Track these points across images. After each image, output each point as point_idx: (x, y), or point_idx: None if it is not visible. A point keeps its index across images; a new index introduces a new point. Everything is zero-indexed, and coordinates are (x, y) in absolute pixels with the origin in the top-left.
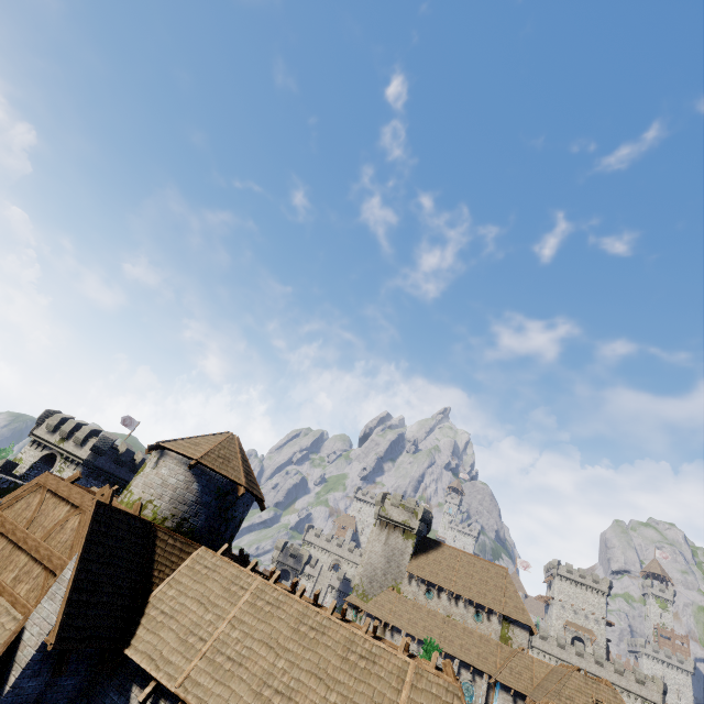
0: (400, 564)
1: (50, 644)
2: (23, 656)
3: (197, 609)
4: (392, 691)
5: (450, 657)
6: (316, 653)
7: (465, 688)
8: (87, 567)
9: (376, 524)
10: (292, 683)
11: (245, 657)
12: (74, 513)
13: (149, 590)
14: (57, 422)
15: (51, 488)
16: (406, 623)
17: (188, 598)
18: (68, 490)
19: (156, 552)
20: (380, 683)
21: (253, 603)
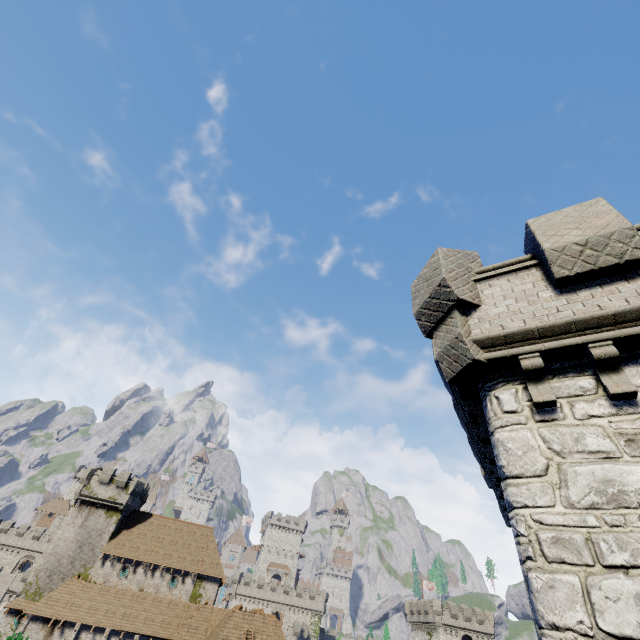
0: (96, 546)
1: None
2: None
3: None
4: None
5: (130, 635)
6: None
7: None
8: None
9: (75, 505)
10: None
11: None
12: None
13: None
14: None
15: None
16: (85, 612)
17: None
18: None
19: None
20: None
21: None
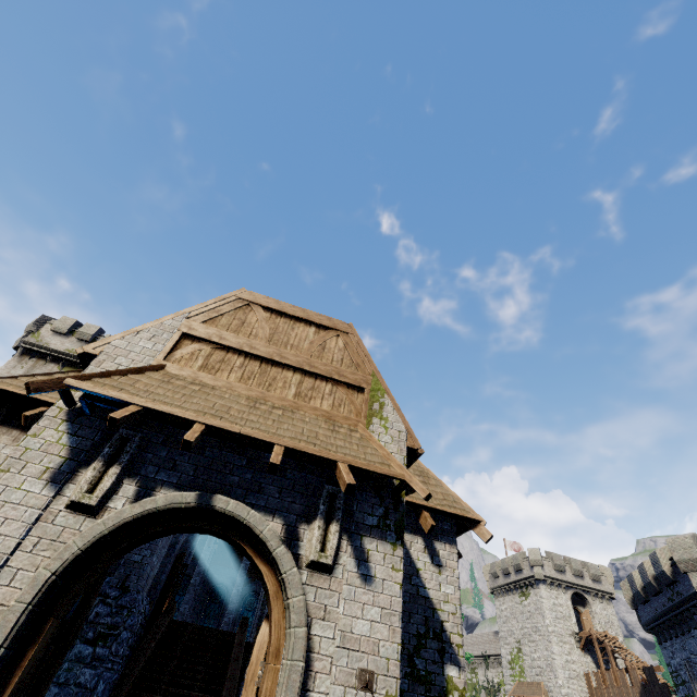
0: None
1: None
2: None
3: None
4: None
5: None
6: None
7: None
8: None
9: (14, 355)
10: None
11: None
12: None
13: None
14: None
15: None
16: None
17: None
18: None
19: None
20: None
21: None
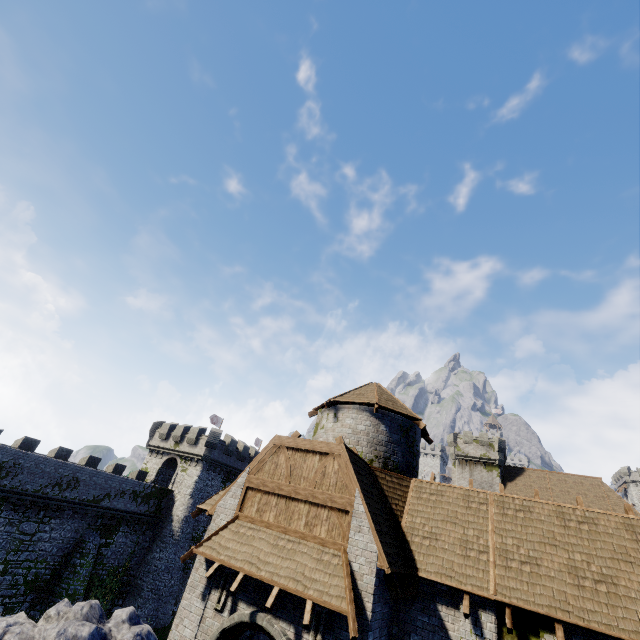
0: None
1: (385, 568)
2: (365, 583)
3: (454, 529)
4: None
5: None
6: (604, 542)
7: None
8: (366, 501)
9: (455, 463)
10: (604, 571)
11: (536, 558)
12: (327, 459)
13: (397, 522)
14: (167, 430)
15: (290, 446)
16: None
17: (438, 522)
18: (309, 442)
19: (383, 489)
20: None
21: (502, 513)
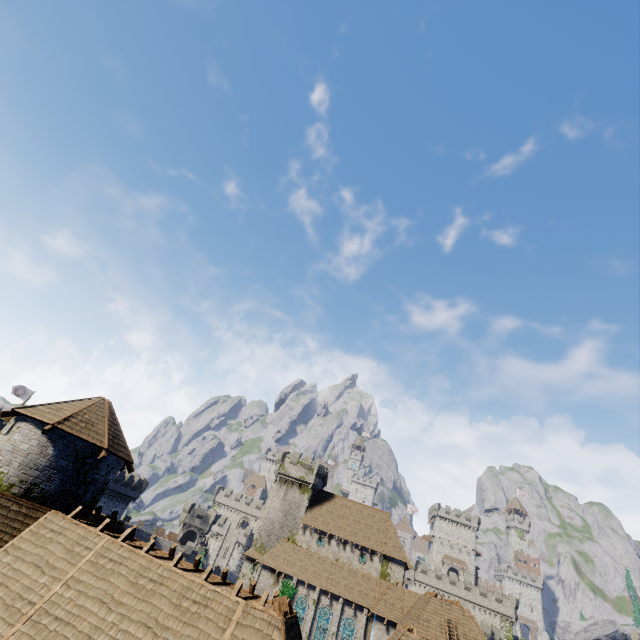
0: (296, 517)
1: None
2: None
3: (32, 574)
4: (217, 631)
5: (336, 597)
6: (150, 604)
7: (348, 623)
8: None
9: (276, 481)
10: (118, 635)
11: (75, 615)
12: None
13: None
14: None
15: None
16: (298, 570)
17: (25, 564)
18: None
19: None
20: (207, 625)
21: (95, 562)
